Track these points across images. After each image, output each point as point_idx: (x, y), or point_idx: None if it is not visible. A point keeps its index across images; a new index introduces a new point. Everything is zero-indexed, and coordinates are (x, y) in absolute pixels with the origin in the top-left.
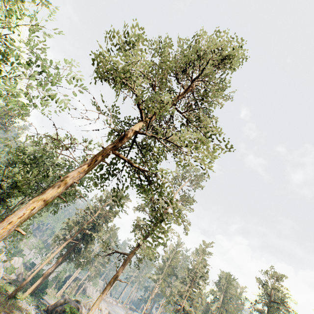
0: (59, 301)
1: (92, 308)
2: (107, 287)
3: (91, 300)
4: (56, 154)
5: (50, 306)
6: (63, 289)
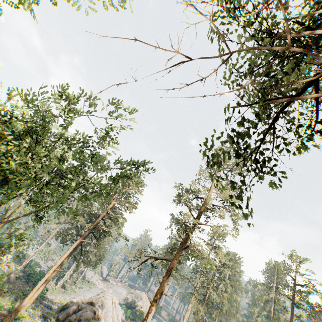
0: (71, 309)
1: None
2: (153, 307)
3: (103, 296)
4: (69, 122)
5: (61, 316)
6: (63, 280)
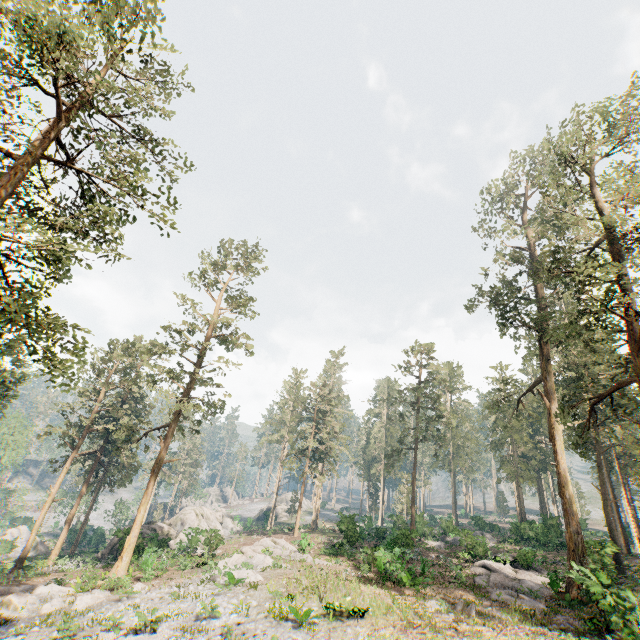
0: (115, 538)
1: (139, 511)
2: (151, 478)
3: (181, 514)
4: None
5: (105, 550)
6: None
